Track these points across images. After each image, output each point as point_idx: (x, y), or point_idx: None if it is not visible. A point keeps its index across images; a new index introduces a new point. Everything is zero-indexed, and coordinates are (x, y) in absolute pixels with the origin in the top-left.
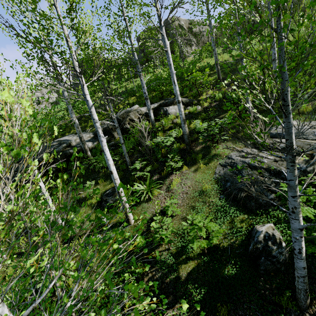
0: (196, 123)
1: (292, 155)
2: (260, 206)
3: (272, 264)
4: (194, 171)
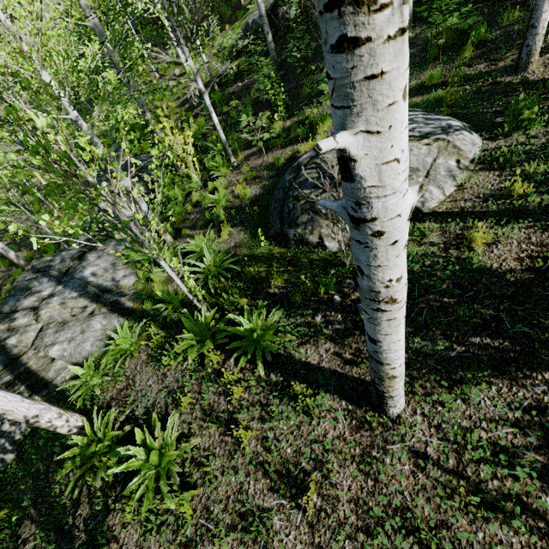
0: None
1: (182, 6)
2: (237, 54)
3: (220, 82)
4: (232, 29)
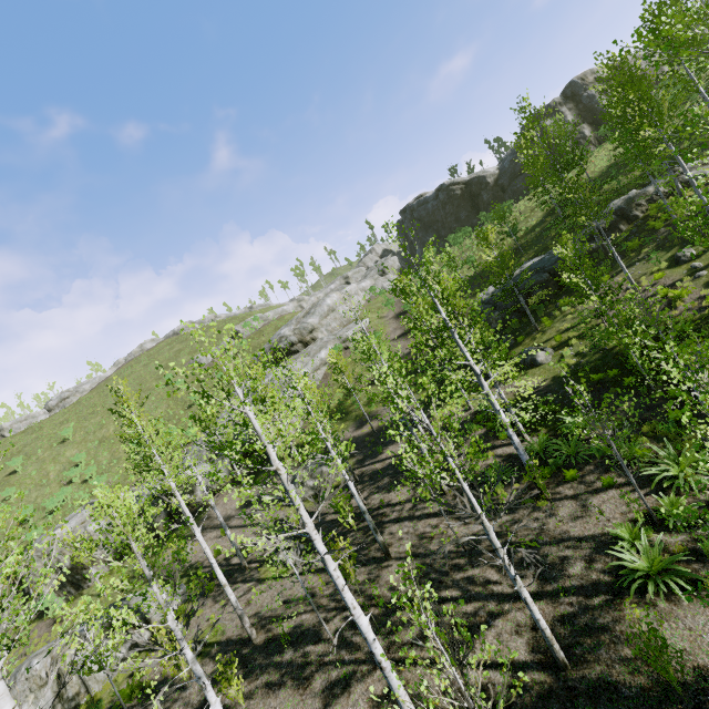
0: None
1: None
2: None
3: None
4: None
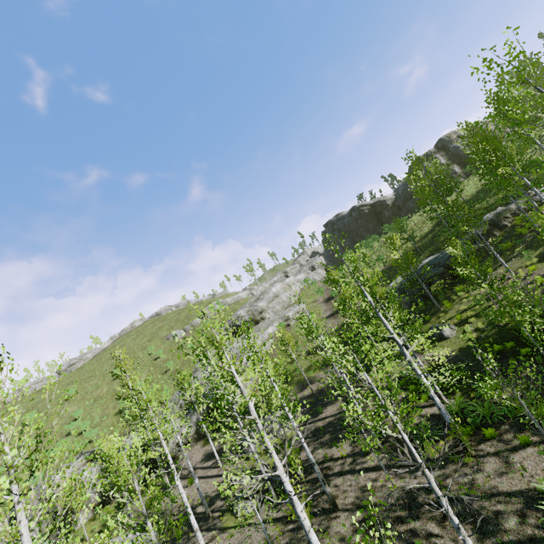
0: None
1: None
2: None
3: None
4: None
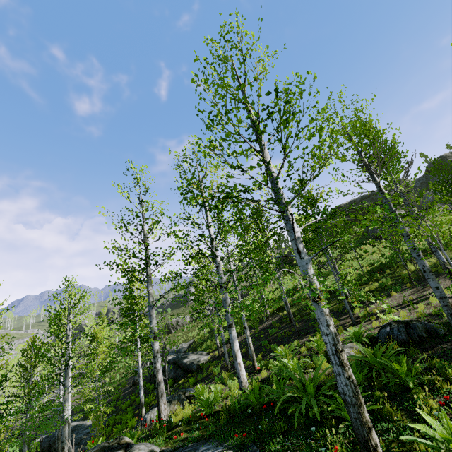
0: None
1: None
2: None
3: None
4: None
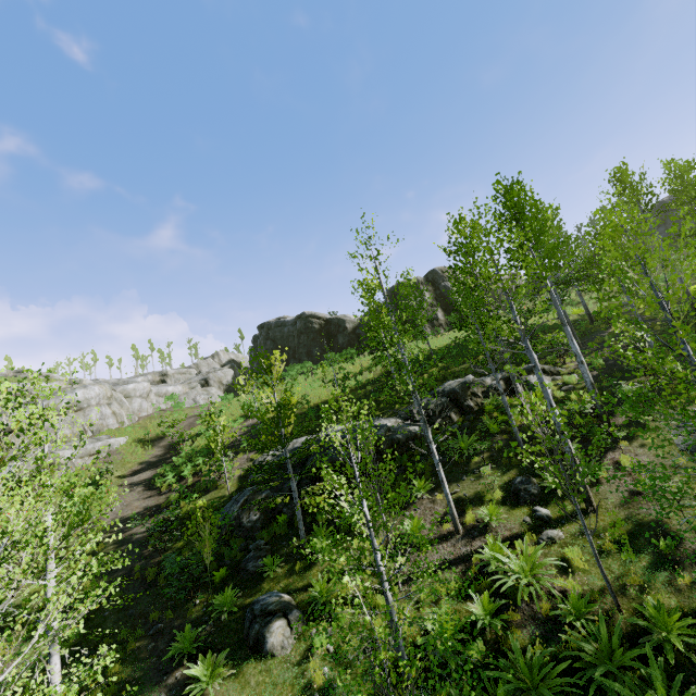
0: (623, 385)
1: None
2: None
3: None
4: (640, 446)
